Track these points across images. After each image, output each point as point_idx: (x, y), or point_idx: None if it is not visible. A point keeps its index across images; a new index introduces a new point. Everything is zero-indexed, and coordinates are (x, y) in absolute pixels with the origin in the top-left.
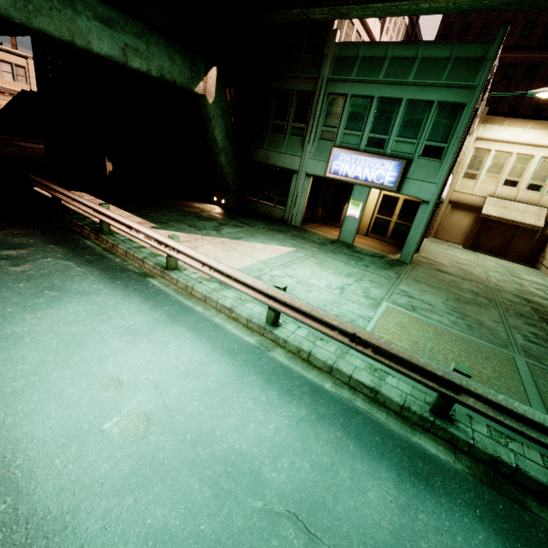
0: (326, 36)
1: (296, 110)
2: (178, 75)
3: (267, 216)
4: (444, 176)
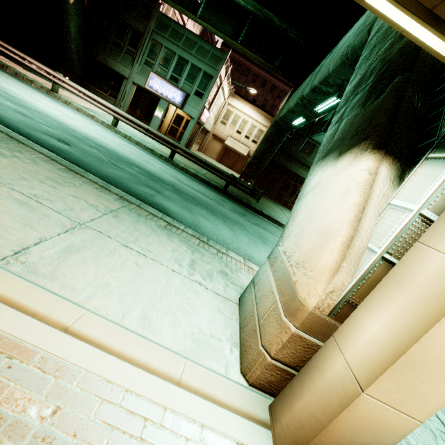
0: (155, 3)
1: (131, 38)
2: None
3: None
4: (202, 108)
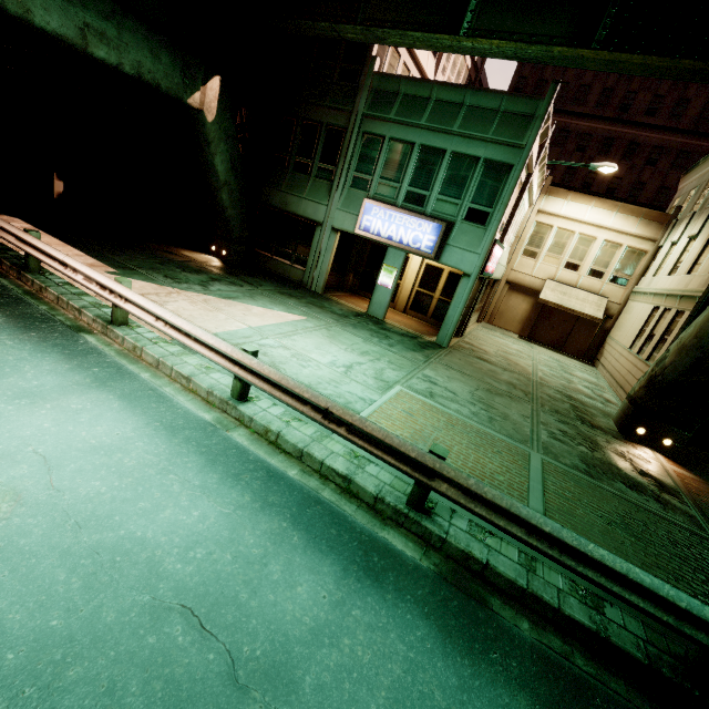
0: (364, 62)
1: (324, 147)
2: (164, 78)
3: (282, 277)
4: (488, 246)
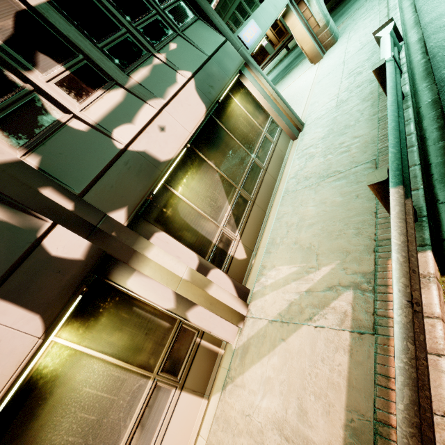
0: None
1: None
2: None
3: None
4: None
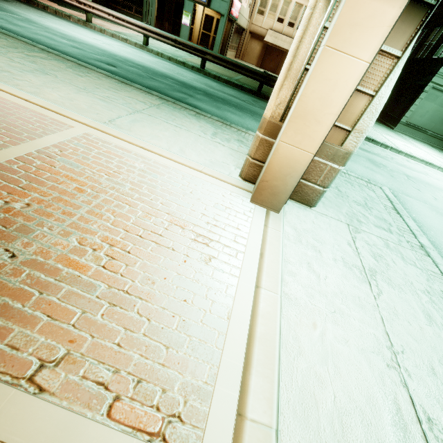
0: None
1: None
2: None
3: None
4: None
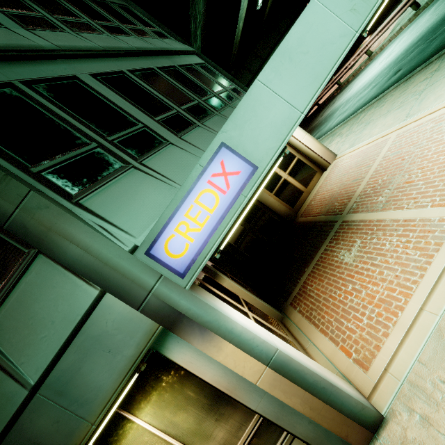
0: None
1: None
2: None
3: None
4: None
